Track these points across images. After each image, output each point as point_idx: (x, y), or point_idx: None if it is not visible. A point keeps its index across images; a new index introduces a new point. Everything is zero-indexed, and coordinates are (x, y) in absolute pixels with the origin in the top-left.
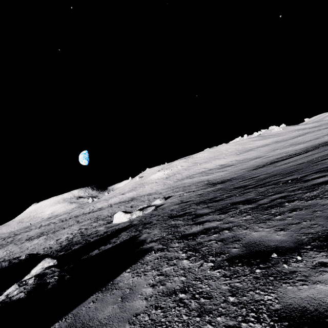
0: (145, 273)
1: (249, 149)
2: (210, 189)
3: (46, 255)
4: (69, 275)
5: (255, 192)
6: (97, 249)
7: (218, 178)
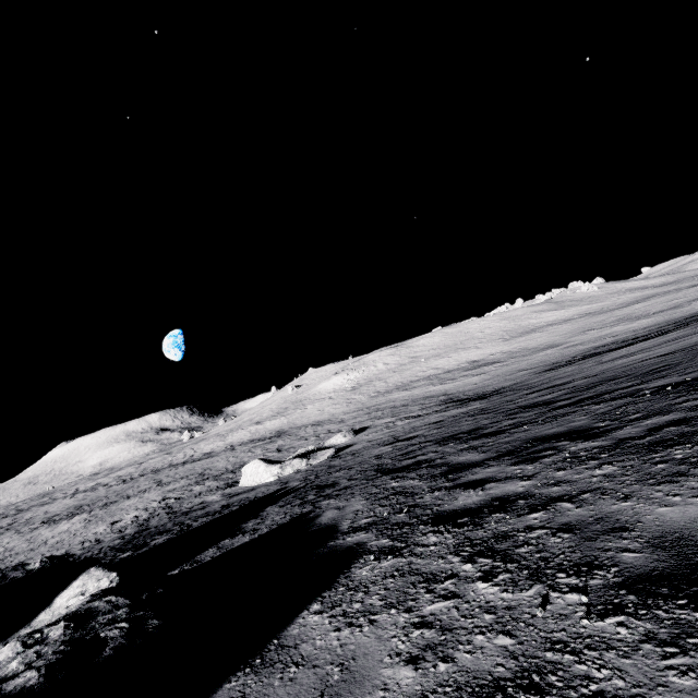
0: (370, 618)
1: (531, 329)
2: (457, 412)
3: (92, 562)
4: (159, 620)
5: (587, 414)
6: (213, 547)
7: (468, 389)
